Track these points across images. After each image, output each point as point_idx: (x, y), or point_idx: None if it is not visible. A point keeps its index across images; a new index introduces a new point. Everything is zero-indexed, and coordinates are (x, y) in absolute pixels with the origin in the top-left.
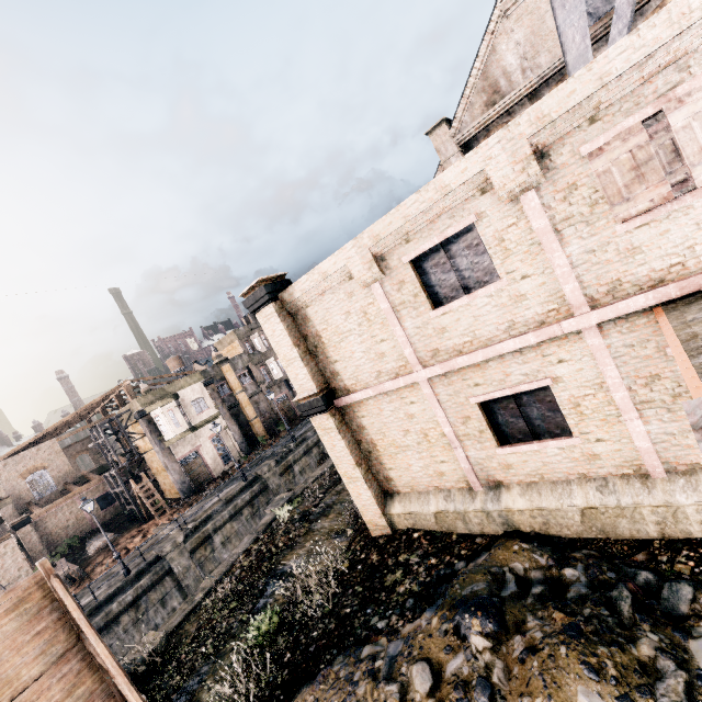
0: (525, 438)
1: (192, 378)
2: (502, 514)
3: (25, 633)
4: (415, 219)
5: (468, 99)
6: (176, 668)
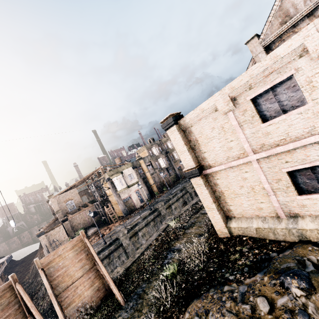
0: (316, 191)
1: (128, 165)
2: (299, 231)
3: (76, 258)
4: (256, 76)
5: (270, 22)
6: (131, 283)
